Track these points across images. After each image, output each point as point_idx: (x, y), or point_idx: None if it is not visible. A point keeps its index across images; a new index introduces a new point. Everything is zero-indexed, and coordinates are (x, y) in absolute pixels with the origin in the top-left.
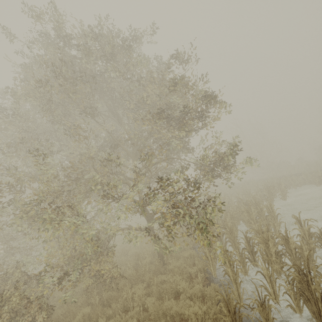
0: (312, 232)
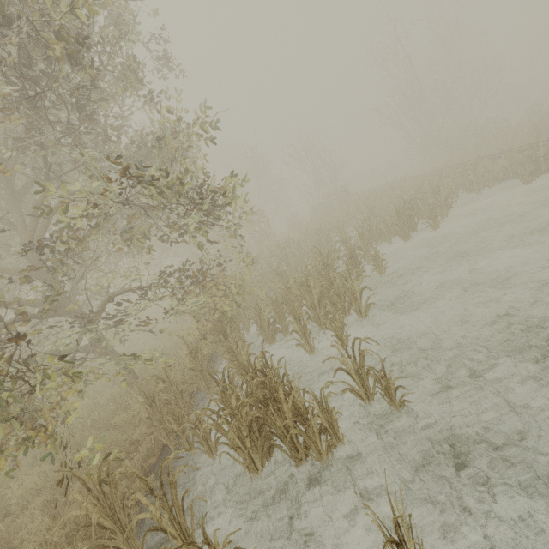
0: (367, 366)
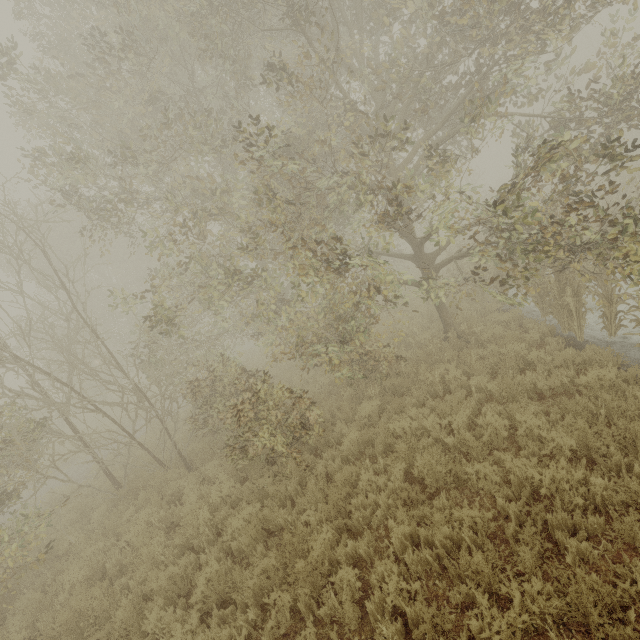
0: None
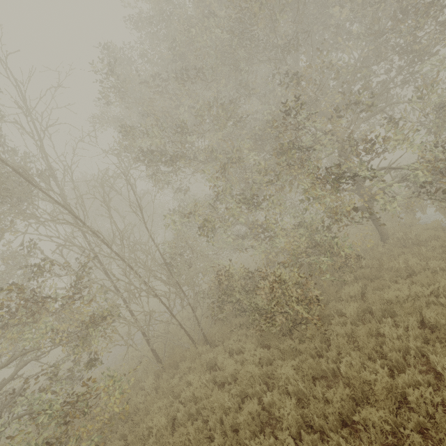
0: None
